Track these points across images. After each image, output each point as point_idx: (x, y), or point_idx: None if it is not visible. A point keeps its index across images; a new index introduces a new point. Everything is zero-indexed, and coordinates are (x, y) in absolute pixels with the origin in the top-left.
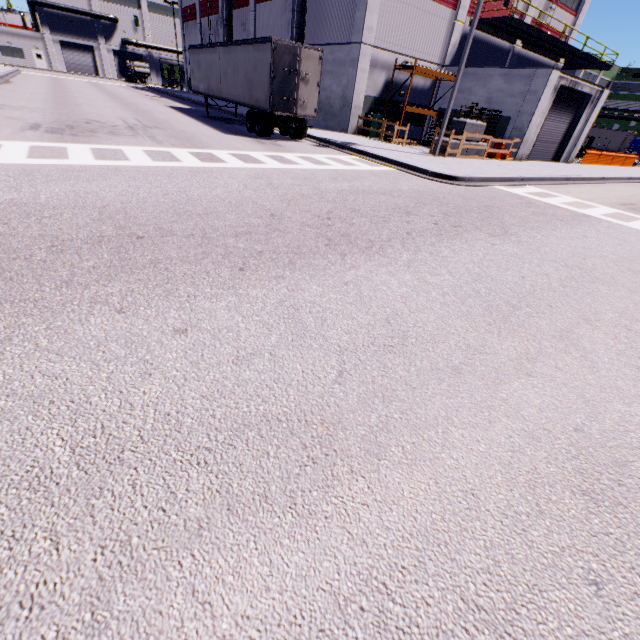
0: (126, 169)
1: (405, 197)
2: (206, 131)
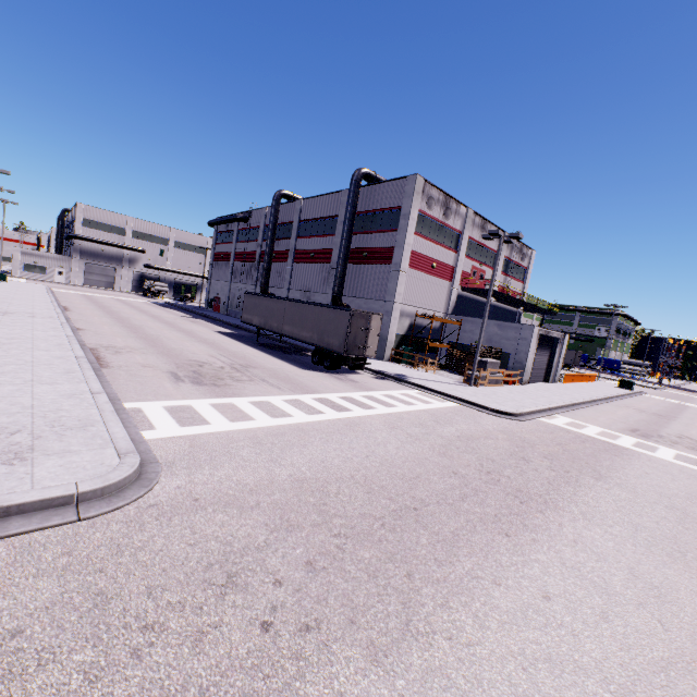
0: (305, 427)
1: (502, 440)
2: (287, 367)
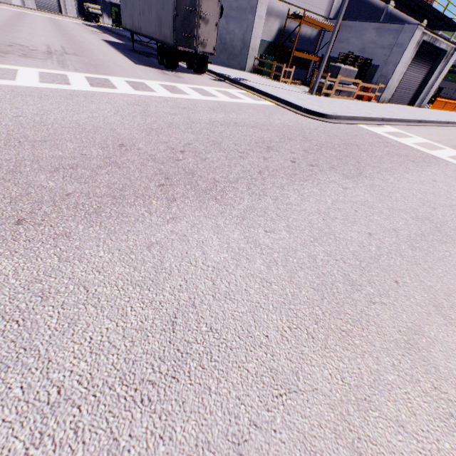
0: (0, 88)
1: (273, 131)
2: (120, 61)
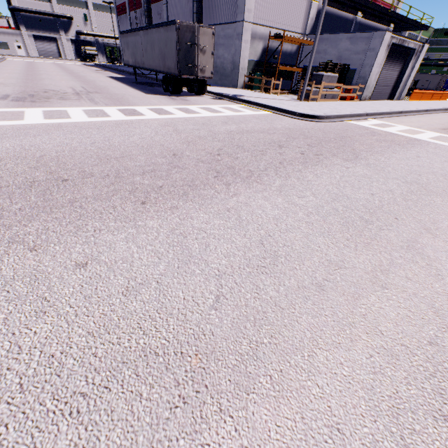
0: (66, 125)
1: (279, 134)
2: (133, 93)
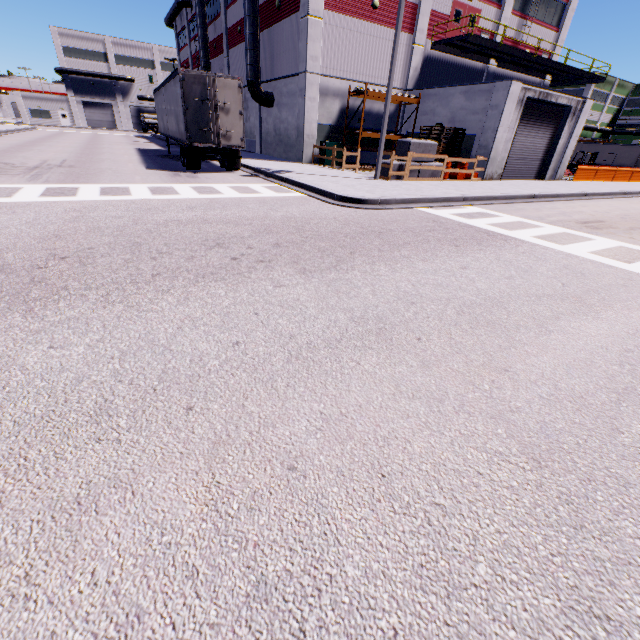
0: None
1: (255, 225)
2: (128, 167)
